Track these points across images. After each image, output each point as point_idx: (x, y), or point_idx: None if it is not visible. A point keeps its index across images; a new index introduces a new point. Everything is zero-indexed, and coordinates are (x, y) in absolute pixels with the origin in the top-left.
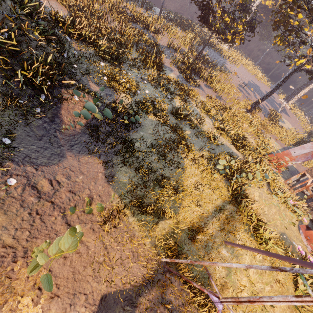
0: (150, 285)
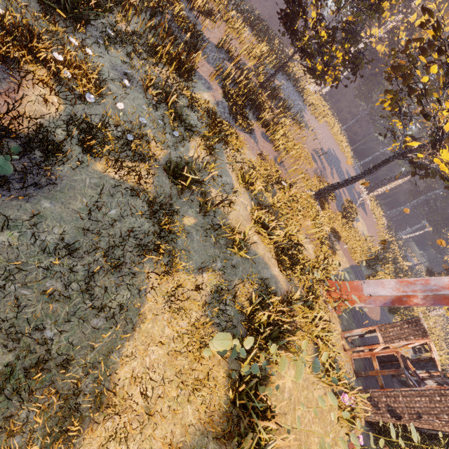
0: None
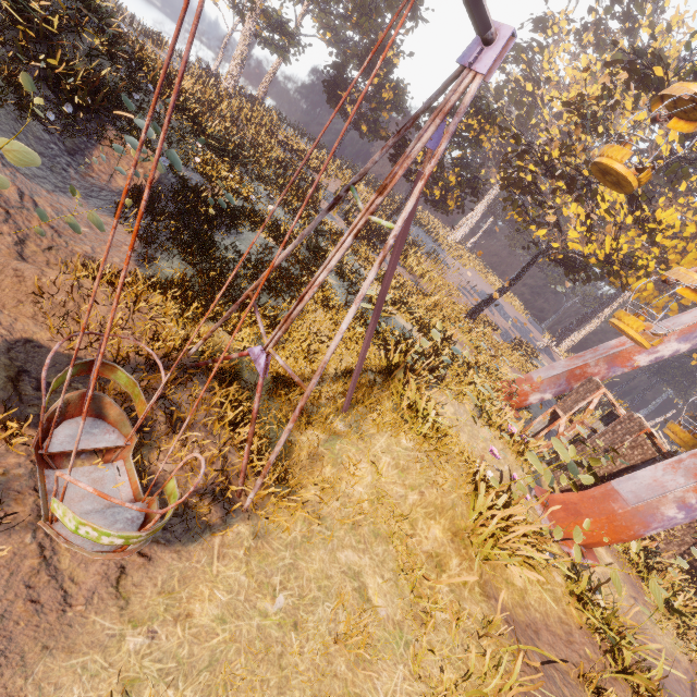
0: (147, 373)
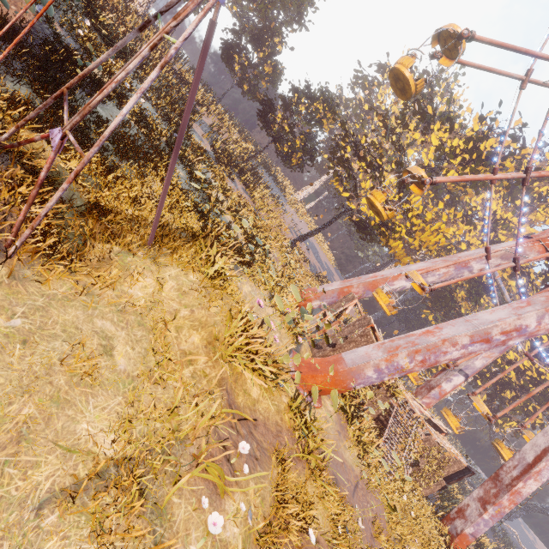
0: None
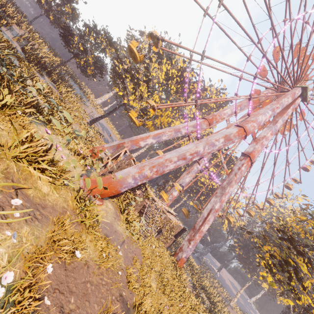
0: None
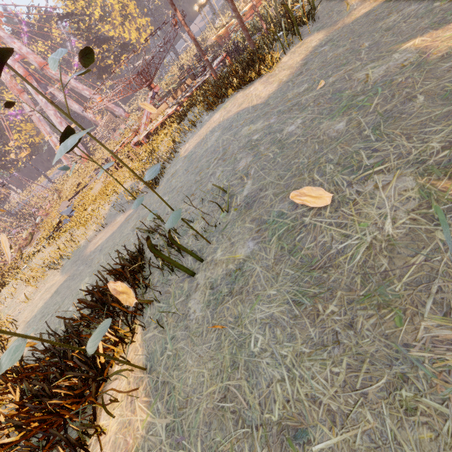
0: None
